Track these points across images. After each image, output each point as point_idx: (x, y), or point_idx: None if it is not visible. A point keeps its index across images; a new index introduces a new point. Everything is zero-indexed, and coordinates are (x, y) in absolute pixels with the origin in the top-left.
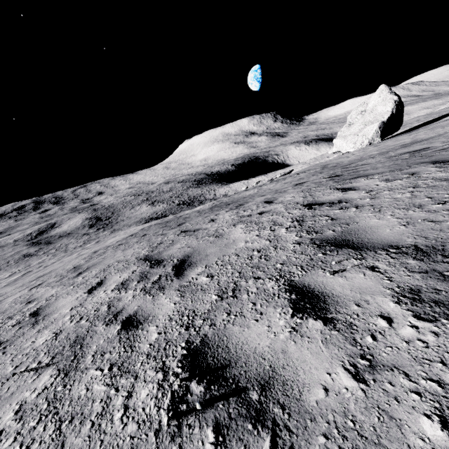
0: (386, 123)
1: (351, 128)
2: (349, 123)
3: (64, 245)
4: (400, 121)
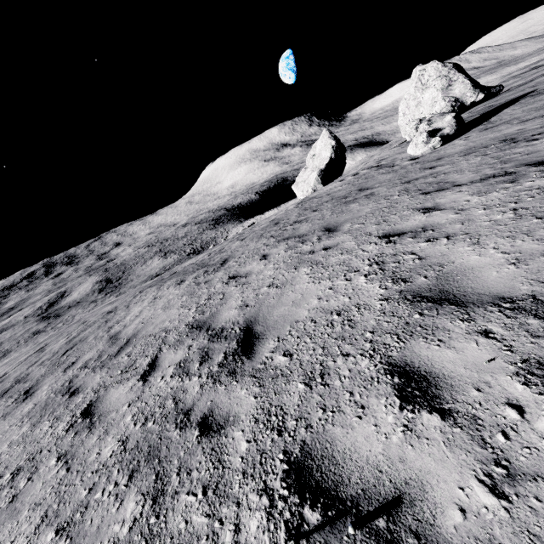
0: (325, 170)
1: (305, 173)
2: (305, 167)
3: (71, 317)
4: (342, 164)
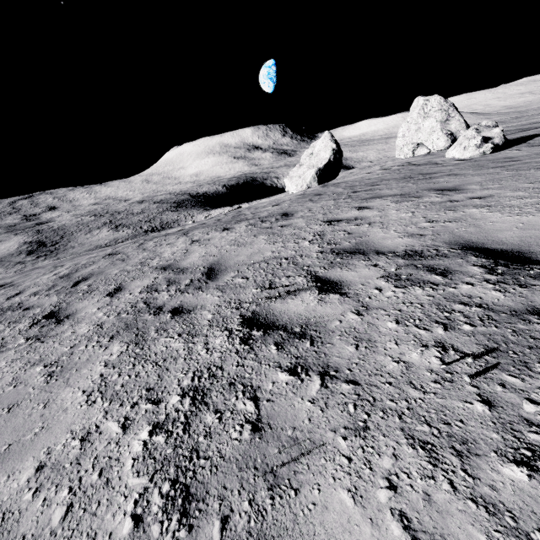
0: (323, 170)
1: (300, 169)
2: (300, 164)
3: None
4: (338, 168)
